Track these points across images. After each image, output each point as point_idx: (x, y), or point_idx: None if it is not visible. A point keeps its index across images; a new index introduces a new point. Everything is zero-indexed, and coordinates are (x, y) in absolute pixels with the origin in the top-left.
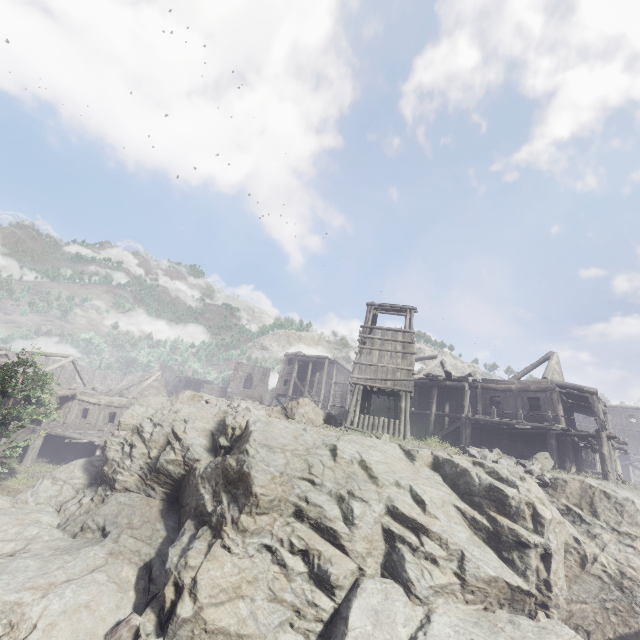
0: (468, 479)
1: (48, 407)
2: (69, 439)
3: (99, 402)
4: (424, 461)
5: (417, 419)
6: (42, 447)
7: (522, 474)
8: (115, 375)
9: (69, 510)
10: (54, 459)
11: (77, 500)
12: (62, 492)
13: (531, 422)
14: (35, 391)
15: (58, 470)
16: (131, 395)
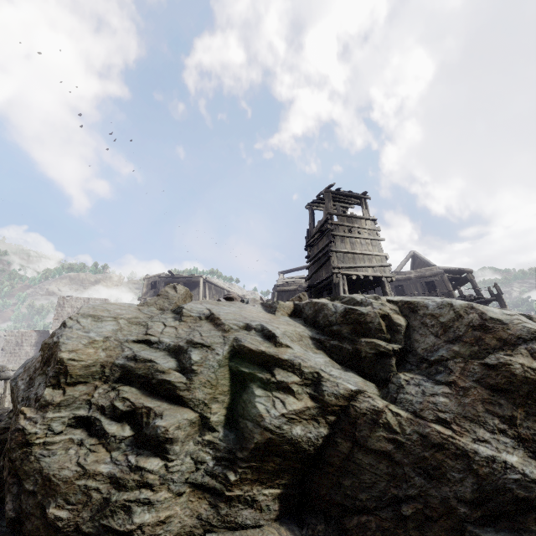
0: None
1: None
2: None
3: None
4: None
5: None
6: None
7: None
8: None
9: None
10: None
11: None
12: None
13: (449, 297)
14: None
15: None
16: None
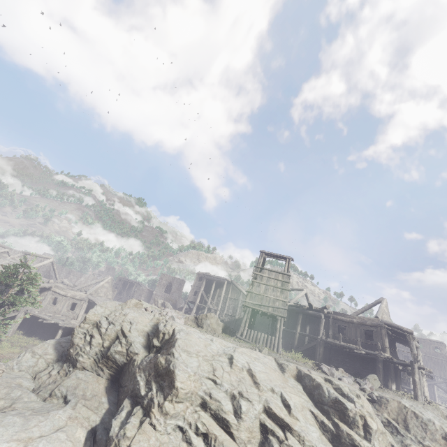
0: (321, 391)
1: (35, 298)
2: (42, 319)
3: (66, 294)
4: (291, 373)
5: (286, 334)
6: (21, 322)
7: (358, 392)
8: (77, 272)
9: (42, 378)
10: (28, 332)
11: (48, 371)
12: (38, 364)
13: (366, 349)
14: (29, 286)
15: (37, 346)
16: (89, 292)
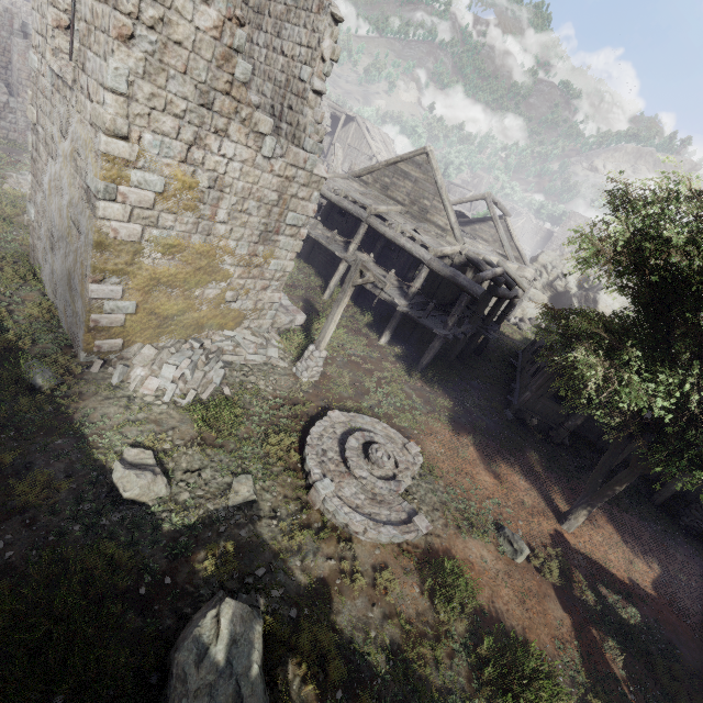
0: None
1: None
2: None
3: None
4: None
5: None
6: None
7: None
8: None
9: None
10: None
11: None
12: None
13: None
14: None
15: None
16: None
